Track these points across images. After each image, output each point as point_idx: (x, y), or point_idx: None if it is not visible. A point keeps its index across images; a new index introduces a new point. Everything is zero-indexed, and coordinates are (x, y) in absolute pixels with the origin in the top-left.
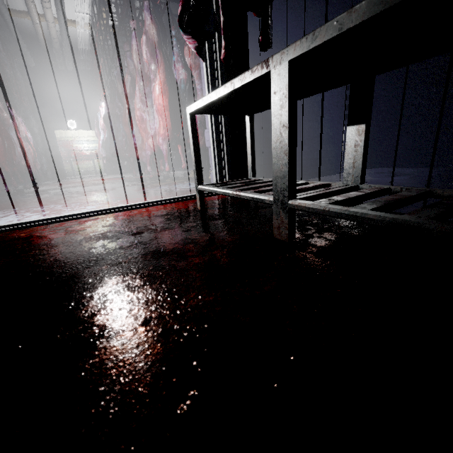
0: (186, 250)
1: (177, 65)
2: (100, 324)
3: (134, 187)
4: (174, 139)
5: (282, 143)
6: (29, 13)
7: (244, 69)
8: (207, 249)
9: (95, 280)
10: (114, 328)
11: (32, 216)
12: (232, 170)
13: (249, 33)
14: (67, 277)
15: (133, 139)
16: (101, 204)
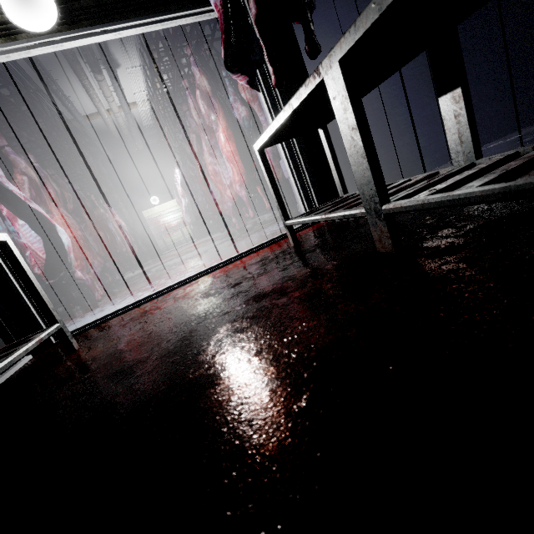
0: (285, 288)
1: (235, 105)
2: (220, 362)
3: (224, 244)
4: (251, 181)
5: (357, 147)
6: (99, 112)
7: (305, 79)
8: (305, 282)
9: (208, 331)
10: (232, 362)
11: (144, 294)
12: (320, 194)
13: (300, 40)
14: (185, 334)
15: (212, 195)
16: (198, 268)
